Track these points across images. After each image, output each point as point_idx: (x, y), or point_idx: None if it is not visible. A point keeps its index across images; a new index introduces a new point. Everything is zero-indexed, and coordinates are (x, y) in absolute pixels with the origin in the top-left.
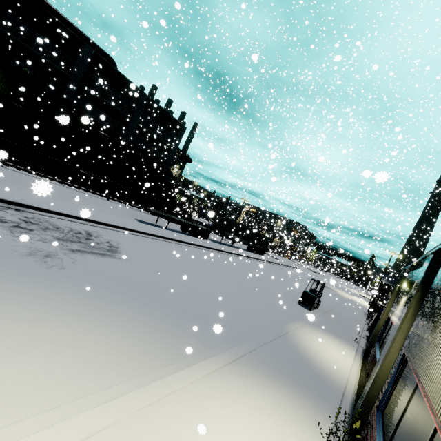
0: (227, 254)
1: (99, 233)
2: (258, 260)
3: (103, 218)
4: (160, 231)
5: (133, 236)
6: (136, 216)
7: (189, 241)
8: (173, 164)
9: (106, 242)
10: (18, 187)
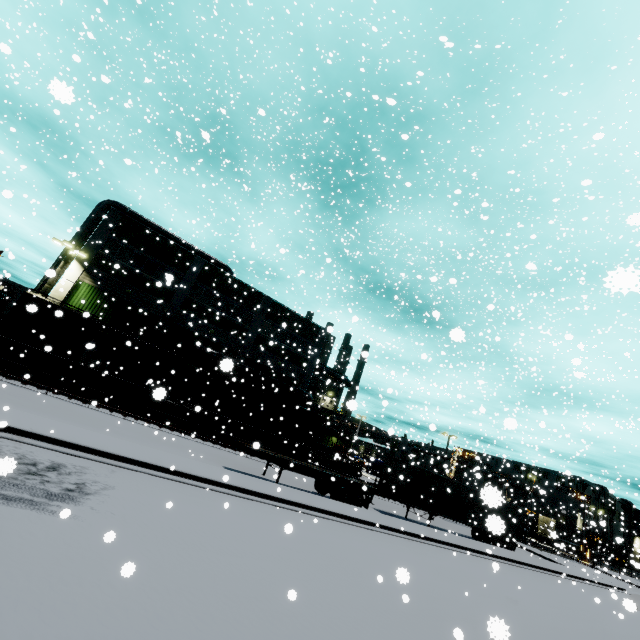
0: (408, 538)
1: (87, 469)
2: (495, 558)
3: (129, 451)
4: (253, 481)
5: (171, 483)
6: (232, 462)
7: (309, 503)
8: (324, 391)
9: (73, 483)
10: (35, 414)
